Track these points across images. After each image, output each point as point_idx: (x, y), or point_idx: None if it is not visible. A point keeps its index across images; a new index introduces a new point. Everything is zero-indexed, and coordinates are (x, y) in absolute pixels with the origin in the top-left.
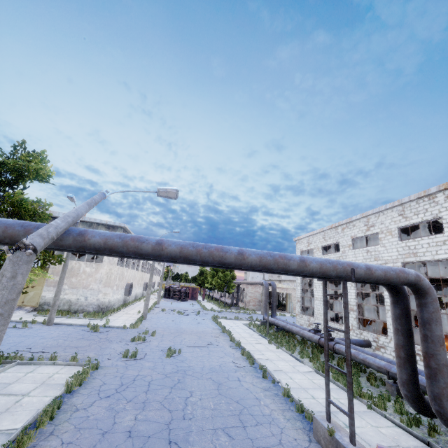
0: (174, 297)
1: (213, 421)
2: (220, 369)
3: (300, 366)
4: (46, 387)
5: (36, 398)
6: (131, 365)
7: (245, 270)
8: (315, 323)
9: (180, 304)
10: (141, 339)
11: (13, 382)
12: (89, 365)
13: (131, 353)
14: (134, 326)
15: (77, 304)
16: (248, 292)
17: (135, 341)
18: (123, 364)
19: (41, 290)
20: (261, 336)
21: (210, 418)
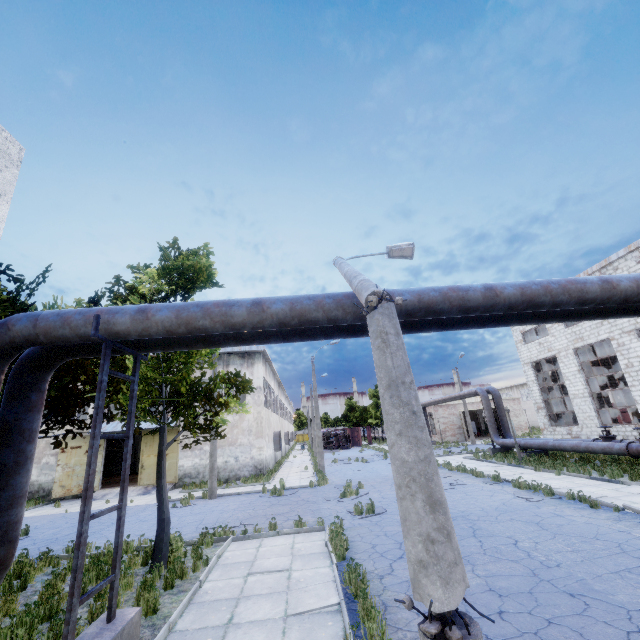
0: (329, 446)
1: (596, 563)
2: (511, 508)
3: (626, 487)
4: (303, 558)
5: (308, 571)
6: (380, 522)
7: (585, 319)
8: (602, 427)
9: (344, 453)
10: (353, 492)
11: (253, 559)
12: (336, 525)
13: (366, 507)
14: (323, 482)
15: (226, 470)
16: (439, 417)
17: (346, 498)
18: (367, 522)
19: (176, 457)
20: (511, 466)
21: (587, 562)
